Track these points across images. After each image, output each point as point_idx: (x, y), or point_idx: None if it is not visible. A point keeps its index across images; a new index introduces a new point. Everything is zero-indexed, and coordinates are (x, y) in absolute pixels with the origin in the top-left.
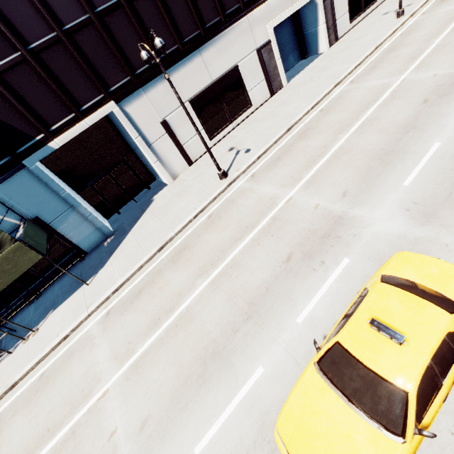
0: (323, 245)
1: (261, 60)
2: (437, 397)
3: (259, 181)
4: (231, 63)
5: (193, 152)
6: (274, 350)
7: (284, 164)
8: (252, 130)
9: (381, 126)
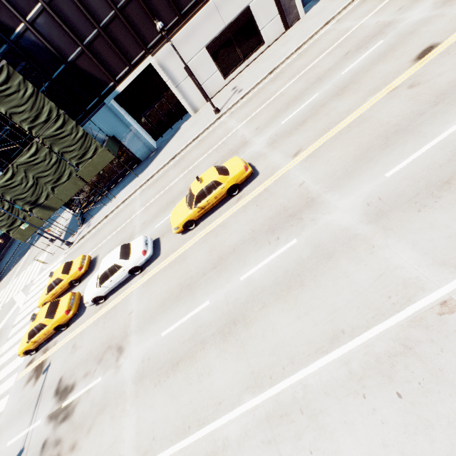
0: (230, 157)
1: None
2: (205, 200)
3: (232, 117)
4: (243, 5)
5: (210, 90)
6: None
7: (250, 105)
8: (253, 71)
9: (310, 76)
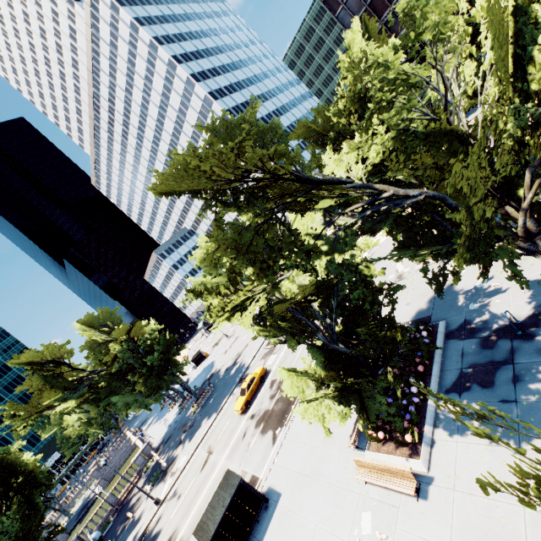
0: None
1: None
2: None
3: None
4: None
5: None
6: None
7: None
8: None
9: None
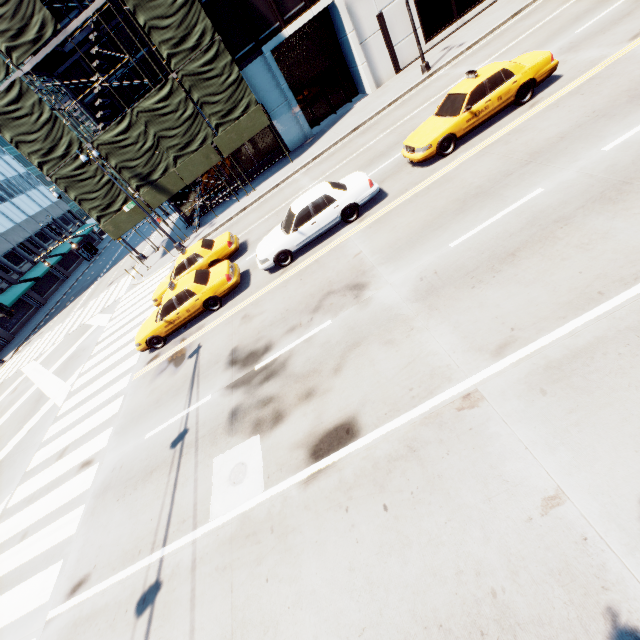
0: None
1: None
2: (483, 100)
3: (458, 66)
4: None
5: (403, 56)
6: None
7: (489, 47)
8: (476, 26)
9: None
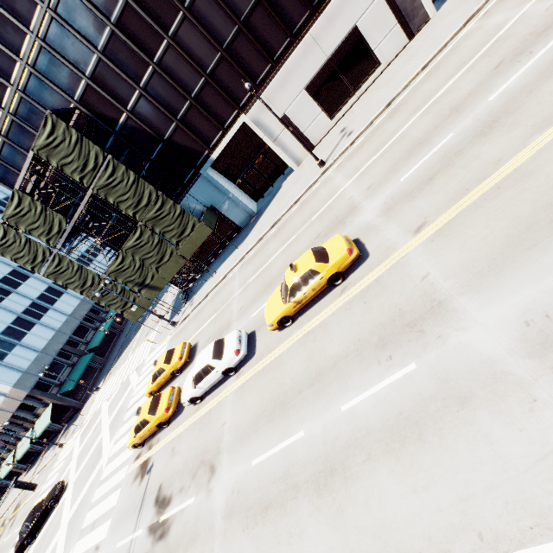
0: (335, 228)
1: (389, 2)
2: (301, 293)
3: (339, 170)
4: (348, 27)
5: (314, 136)
6: None
7: (361, 153)
8: (366, 104)
9: (442, 106)
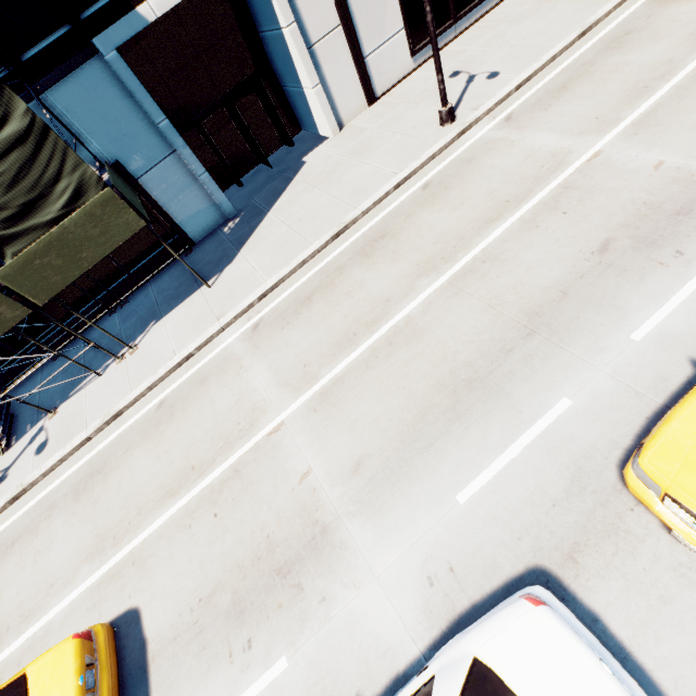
0: (679, 226)
1: None
2: None
3: (523, 127)
4: None
5: (379, 76)
6: (590, 377)
7: (578, 97)
8: (497, 39)
9: None
